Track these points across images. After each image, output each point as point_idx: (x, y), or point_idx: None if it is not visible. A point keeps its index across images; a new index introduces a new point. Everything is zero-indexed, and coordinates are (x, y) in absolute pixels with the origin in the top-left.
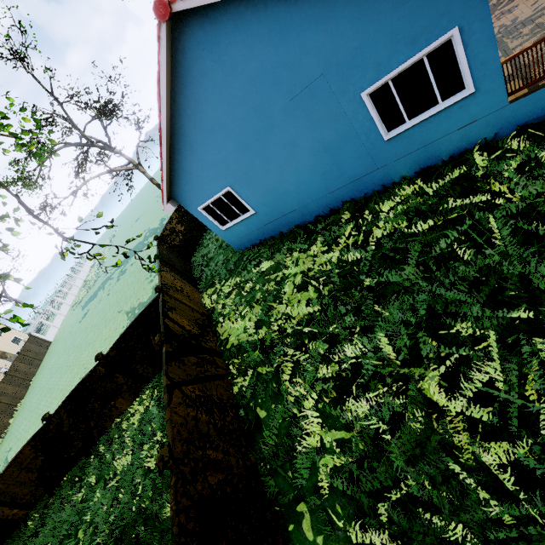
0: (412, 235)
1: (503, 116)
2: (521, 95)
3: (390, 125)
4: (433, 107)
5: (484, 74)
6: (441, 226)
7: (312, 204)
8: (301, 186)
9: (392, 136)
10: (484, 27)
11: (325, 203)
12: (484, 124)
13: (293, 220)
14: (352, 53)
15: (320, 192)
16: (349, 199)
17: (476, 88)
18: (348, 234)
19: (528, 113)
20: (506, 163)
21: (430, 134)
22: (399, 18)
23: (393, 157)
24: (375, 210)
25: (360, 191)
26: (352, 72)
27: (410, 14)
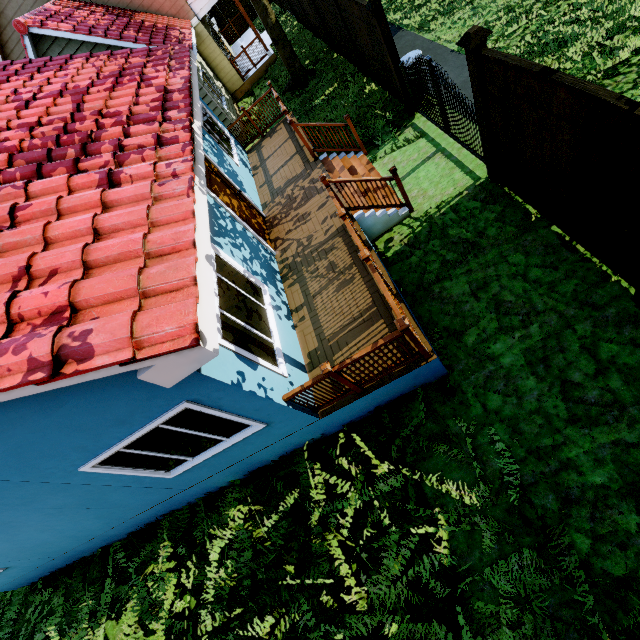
0: (252, 639)
1: (321, 424)
2: (330, 407)
3: (167, 466)
4: (219, 443)
5: (268, 413)
6: (283, 639)
7: (109, 532)
8: (70, 532)
9: (179, 473)
10: (232, 392)
11: (131, 524)
12: (302, 433)
13: (91, 547)
14: (9, 452)
15: (111, 523)
16: (168, 511)
17: (267, 421)
18: (177, 583)
19: (348, 416)
20: (341, 503)
21: (237, 455)
22: (67, 415)
23: (200, 478)
24: (203, 549)
25: (178, 504)
26: (36, 462)
27: (86, 408)
